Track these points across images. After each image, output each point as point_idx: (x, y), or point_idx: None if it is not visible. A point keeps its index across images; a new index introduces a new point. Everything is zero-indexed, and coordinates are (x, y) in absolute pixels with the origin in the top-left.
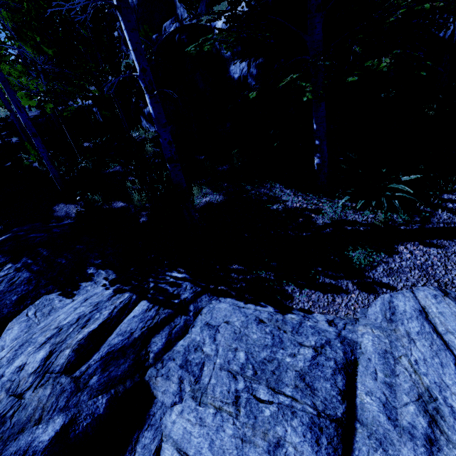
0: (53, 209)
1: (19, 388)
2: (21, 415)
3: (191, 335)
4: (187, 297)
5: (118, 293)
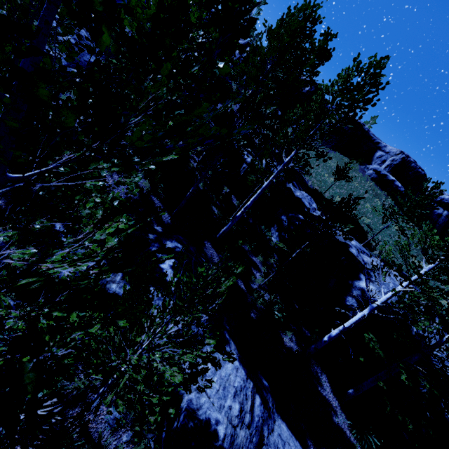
0: (204, 243)
1: (233, 421)
2: (238, 440)
3: (274, 436)
4: (271, 407)
5: (248, 377)
